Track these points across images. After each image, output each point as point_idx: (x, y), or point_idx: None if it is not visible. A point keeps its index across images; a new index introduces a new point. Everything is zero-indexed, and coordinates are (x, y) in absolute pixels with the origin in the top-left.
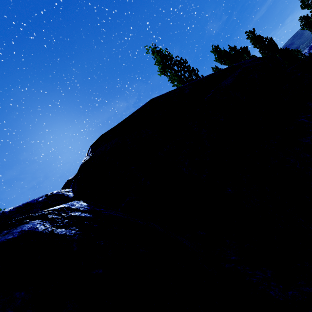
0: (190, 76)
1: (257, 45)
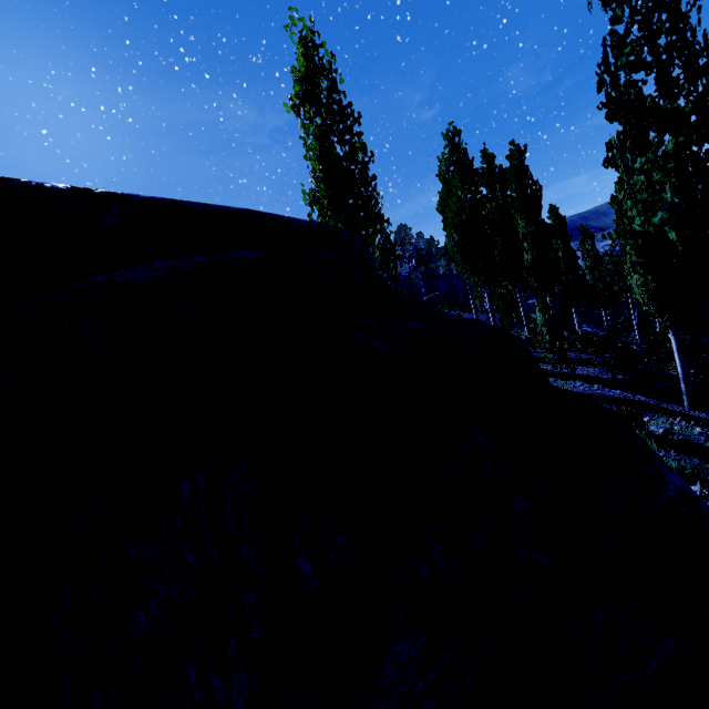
0: (349, 162)
1: (515, 185)
